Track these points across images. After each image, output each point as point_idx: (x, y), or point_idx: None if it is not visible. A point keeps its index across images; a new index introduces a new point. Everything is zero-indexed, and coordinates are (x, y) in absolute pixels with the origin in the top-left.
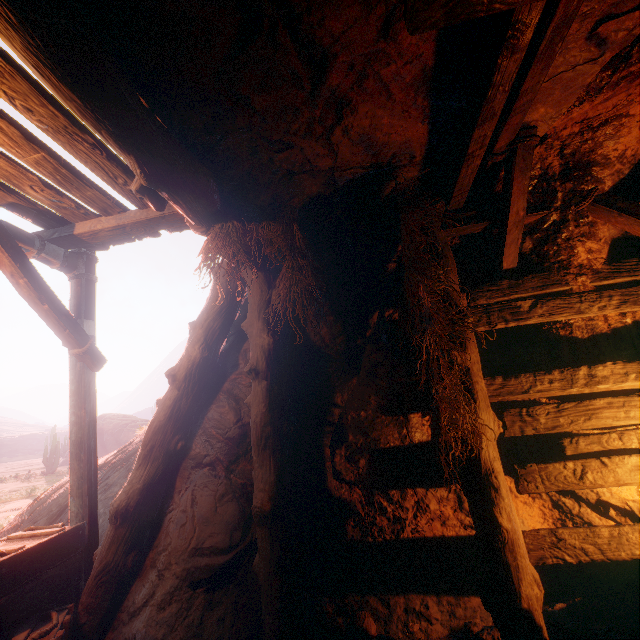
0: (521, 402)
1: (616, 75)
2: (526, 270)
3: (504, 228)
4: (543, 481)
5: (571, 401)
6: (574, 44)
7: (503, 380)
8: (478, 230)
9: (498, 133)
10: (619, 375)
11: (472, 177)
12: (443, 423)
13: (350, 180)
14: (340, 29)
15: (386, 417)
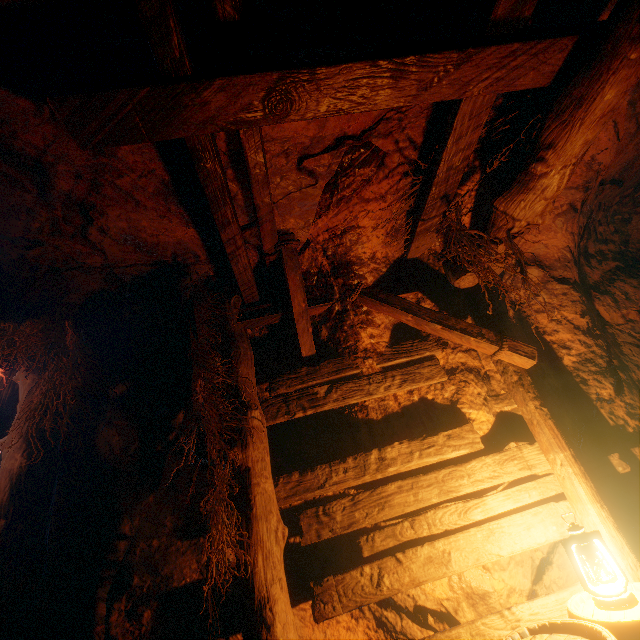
0: (333, 497)
1: (335, 197)
2: (326, 356)
3: (293, 318)
4: (341, 598)
5: (366, 490)
6: (290, 173)
7: (300, 475)
8: (276, 321)
9: (260, 237)
10: (406, 455)
11: (249, 273)
12: (206, 545)
13: (137, 276)
14: (42, 142)
15: (183, 542)
